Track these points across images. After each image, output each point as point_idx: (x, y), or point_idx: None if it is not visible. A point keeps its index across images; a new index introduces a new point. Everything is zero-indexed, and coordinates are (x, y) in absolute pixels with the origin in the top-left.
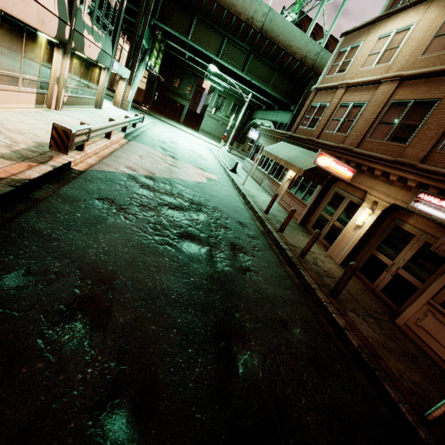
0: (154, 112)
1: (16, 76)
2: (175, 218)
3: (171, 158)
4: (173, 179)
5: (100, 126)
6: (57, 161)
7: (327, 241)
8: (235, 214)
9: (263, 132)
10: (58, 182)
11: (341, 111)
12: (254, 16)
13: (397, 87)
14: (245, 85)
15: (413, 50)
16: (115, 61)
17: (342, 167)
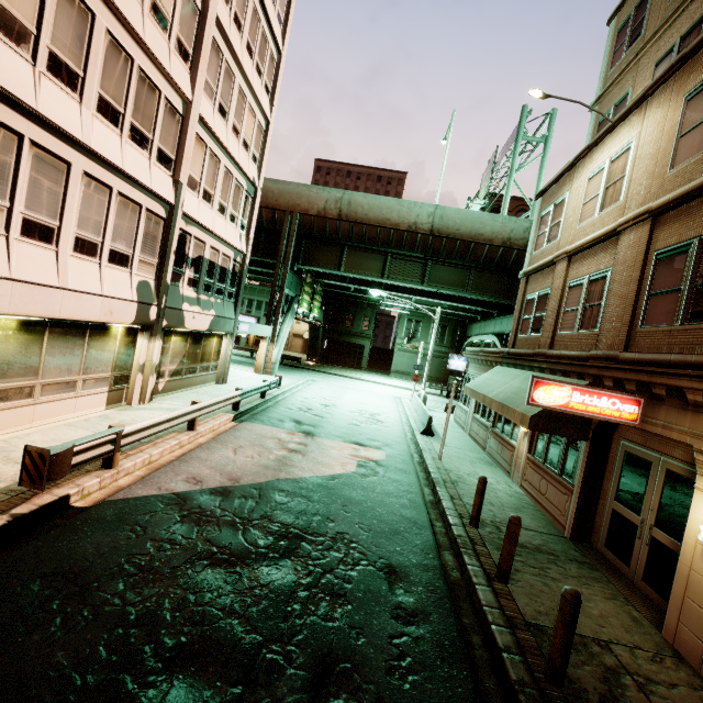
0: (323, 365)
1: (73, 380)
2: (204, 594)
3: (301, 437)
4: (275, 481)
5: (153, 422)
6: (35, 502)
7: (654, 590)
8: (387, 544)
9: (470, 356)
10: (5, 547)
11: (573, 295)
12: (416, 221)
13: (652, 228)
14: (437, 298)
15: (650, 170)
16: (243, 322)
17: (603, 399)
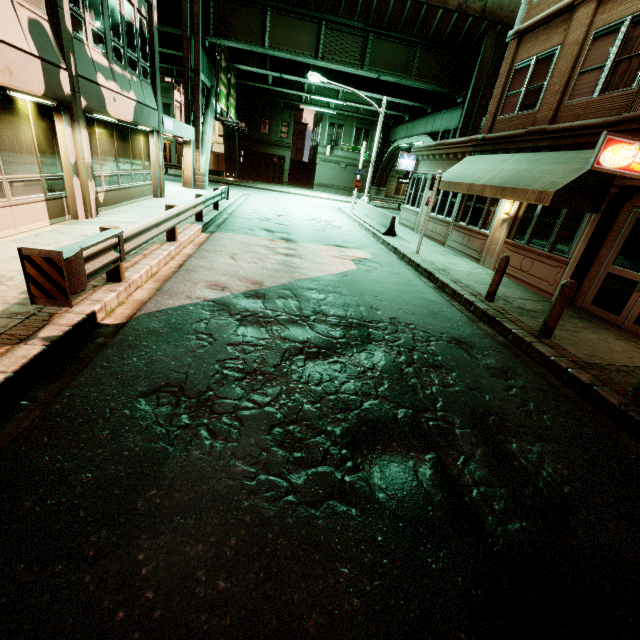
0: (245, 181)
1: None
2: (327, 384)
3: (284, 243)
4: (297, 282)
5: (144, 225)
6: (60, 323)
7: None
8: (436, 322)
9: (423, 153)
10: (60, 374)
11: (599, 48)
12: None
13: None
14: (370, 91)
15: None
16: (166, 117)
17: None
